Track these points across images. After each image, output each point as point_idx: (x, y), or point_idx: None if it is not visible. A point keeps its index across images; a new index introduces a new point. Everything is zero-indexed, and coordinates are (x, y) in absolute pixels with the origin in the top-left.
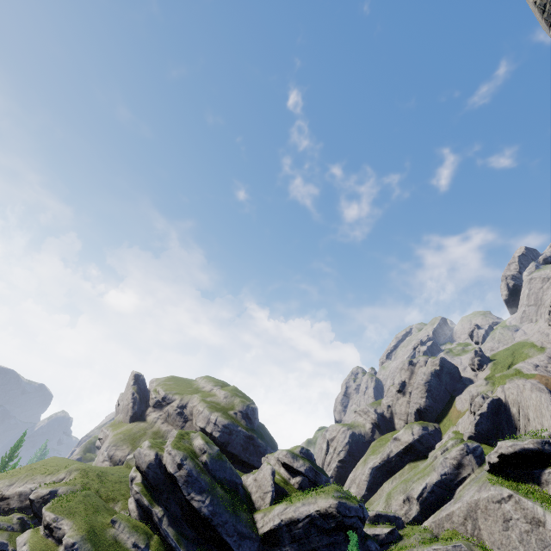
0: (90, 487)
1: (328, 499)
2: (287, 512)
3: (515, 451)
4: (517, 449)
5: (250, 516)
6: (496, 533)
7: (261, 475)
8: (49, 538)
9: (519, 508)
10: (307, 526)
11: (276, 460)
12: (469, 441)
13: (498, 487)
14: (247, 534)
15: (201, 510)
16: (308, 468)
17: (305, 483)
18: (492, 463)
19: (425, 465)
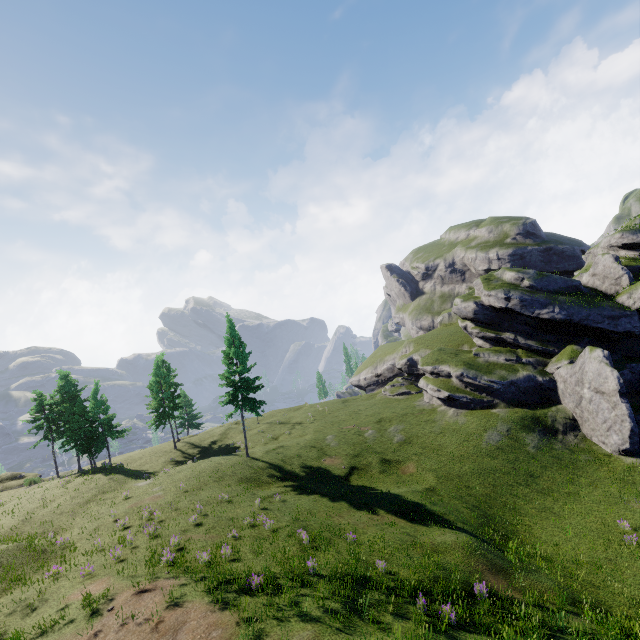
0: (432, 347)
1: None
2: None
3: None
4: None
5: (611, 303)
6: None
7: (599, 268)
8: (439, 378)
9: None
10: None
11: (607, 248)
12: None
13: None
14: (619, 315)
15: (555, 318)
16: None
17: None
18: None
19: None
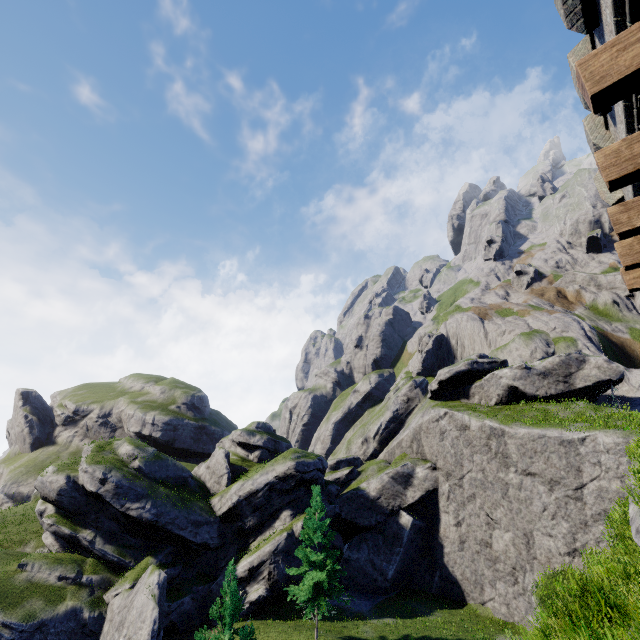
0: None
1: (286, 463)
2: (245, 487)
3: (451, 376)
4: (453, 374)
5: (205, 504)
6: (435, 445)
7: (214, 461)
8: None
9: (452, 421)
10: (268, 493)
11: (231, 442)
12: (417, 377)
13: (437, 409)
14: (204, 521)
15: (142, 516)
16: (267, 440)
17: (265, 455)
18: (433, 391)
19: (380, 407)
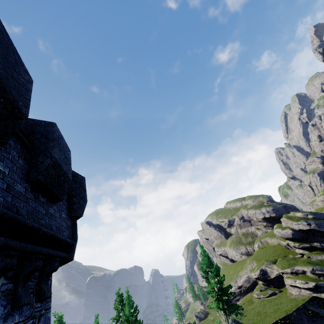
0: (270, 260)
1: None
2: None
3: None
4: None
5: None
6: None
7: None
8: (298, 275)
9: None
10: None
11: (323, 201)
12: None
13: None
14: None
15: None
16: None
17: None
18: None
19: None
